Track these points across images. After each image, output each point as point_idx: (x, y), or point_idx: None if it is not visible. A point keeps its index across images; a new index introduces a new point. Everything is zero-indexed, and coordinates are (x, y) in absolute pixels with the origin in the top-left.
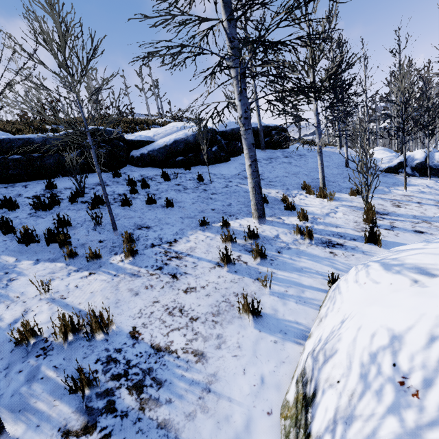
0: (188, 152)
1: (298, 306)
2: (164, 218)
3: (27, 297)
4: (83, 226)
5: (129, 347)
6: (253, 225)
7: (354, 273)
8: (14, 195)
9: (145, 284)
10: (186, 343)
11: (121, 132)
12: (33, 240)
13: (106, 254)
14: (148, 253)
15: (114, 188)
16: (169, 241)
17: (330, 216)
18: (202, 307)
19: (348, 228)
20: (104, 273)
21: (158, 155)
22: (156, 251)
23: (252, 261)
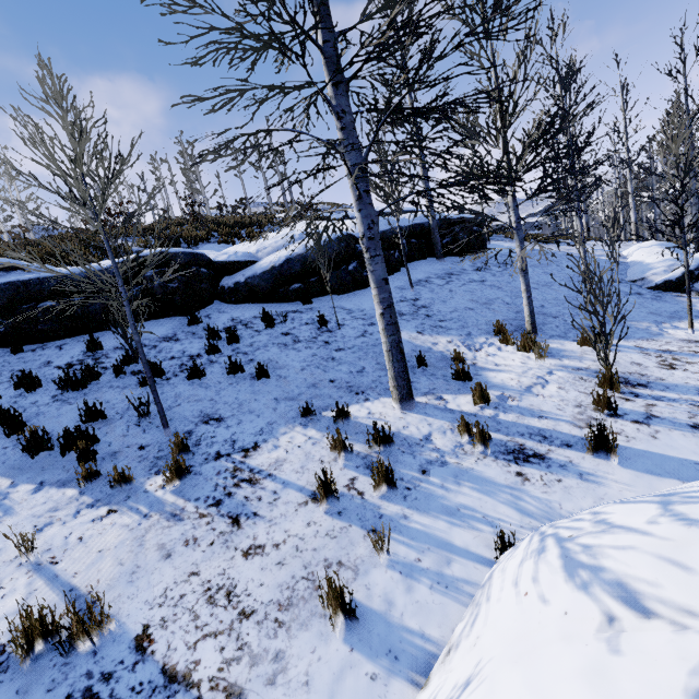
0: (308, 276)
1: (432, 595)
2: (249, 401)
3: (2, 559)
4: (123, 419)
5: (127, 670)
6: (391, 413)
7: (519, 558)
8: (40, 364)
9: (187, 535)
10: (219, 668)
11: (218, 243)
12: (44, 447)
13: (143, 473)
14: (207, 471)
15: (186, 346)
16: (245, 448)
17: (534, 392)
18: (265, 589)
19: (562, 418)
20: (131, 511)
21: (261, 283)
22: (221, 467)
23: (373, 491)
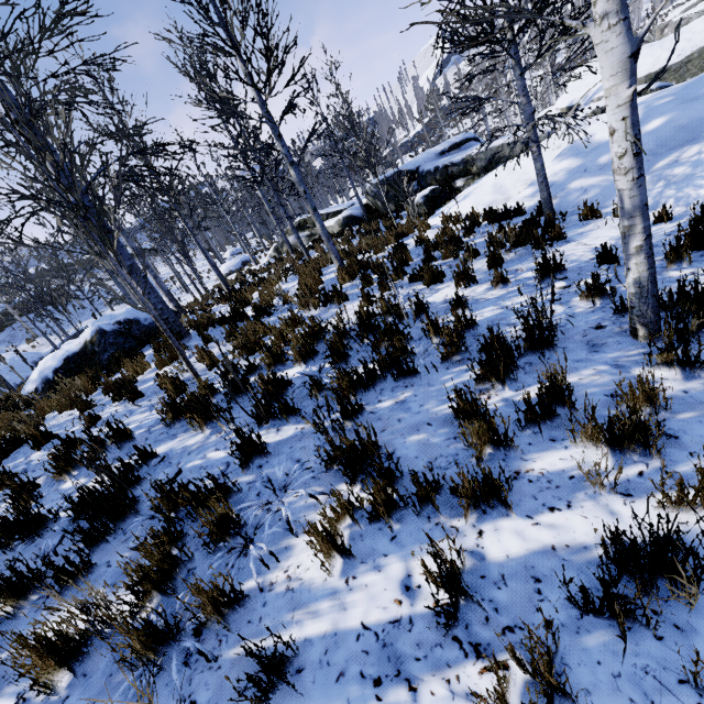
0: None
1: None
2: None
3: None
4: None
5: None
6: None
7: None
8: None
9: None
10: None
11: None
12: None
13: None
14: None
15: None
16: None
17: None
18: None
19: None
20: None
21: None
22: None
23: None
